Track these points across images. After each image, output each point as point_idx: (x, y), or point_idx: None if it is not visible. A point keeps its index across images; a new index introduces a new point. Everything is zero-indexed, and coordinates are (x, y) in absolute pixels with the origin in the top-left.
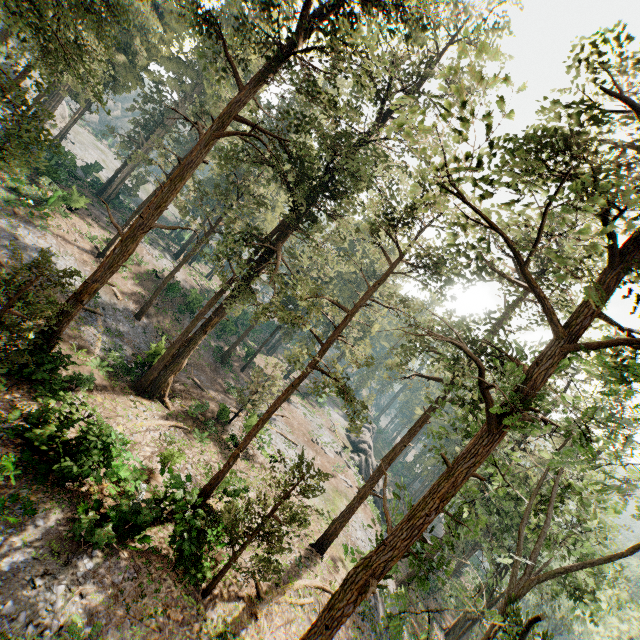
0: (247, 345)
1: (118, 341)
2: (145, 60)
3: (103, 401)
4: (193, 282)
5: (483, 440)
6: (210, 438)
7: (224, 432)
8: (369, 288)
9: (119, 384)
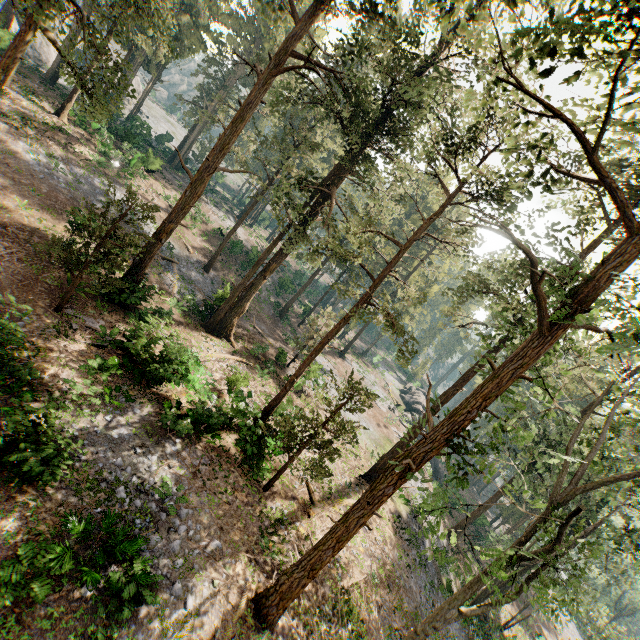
0: (304, 305)
1: (191, 288)
2: (207, 18)
3: (180, 332)
4: (254, 243)
5: (533, 343)
6: (270, 376)
7: (282, 373)
8: (424, 222)
9: (192, 322)
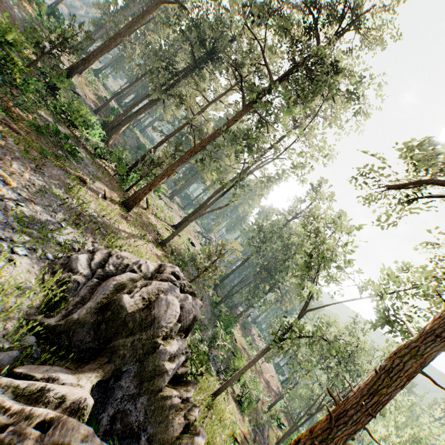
0: None
1: None
2: None
3: None
4: None
5: (240, 111)
6: None
7: None
8: (220, 95)
9: None
